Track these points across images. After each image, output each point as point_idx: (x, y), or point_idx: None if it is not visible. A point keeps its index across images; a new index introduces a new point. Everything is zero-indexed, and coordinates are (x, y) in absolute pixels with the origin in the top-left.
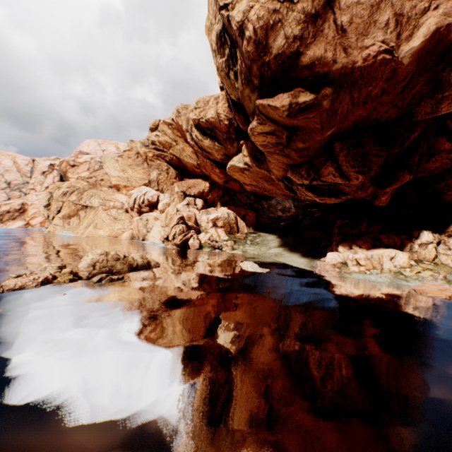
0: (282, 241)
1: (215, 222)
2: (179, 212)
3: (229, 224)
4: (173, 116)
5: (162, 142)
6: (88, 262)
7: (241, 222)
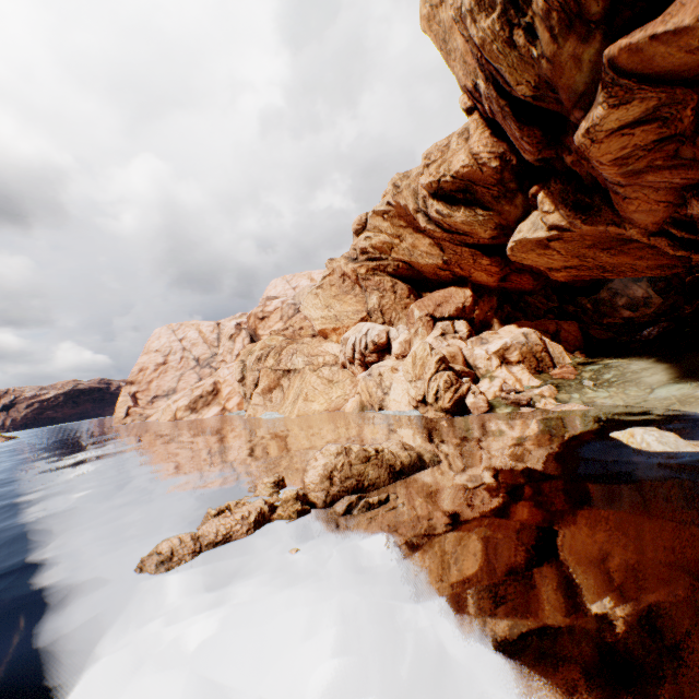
0: (676, 366)
1: (504, 356)
2: (435, 350)
3: (531, 354)
4: (387, 198)
5: (377, 245)
6: (319, 472)
7: (552, 345)
